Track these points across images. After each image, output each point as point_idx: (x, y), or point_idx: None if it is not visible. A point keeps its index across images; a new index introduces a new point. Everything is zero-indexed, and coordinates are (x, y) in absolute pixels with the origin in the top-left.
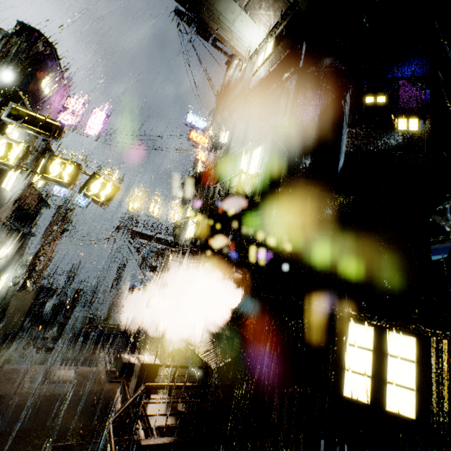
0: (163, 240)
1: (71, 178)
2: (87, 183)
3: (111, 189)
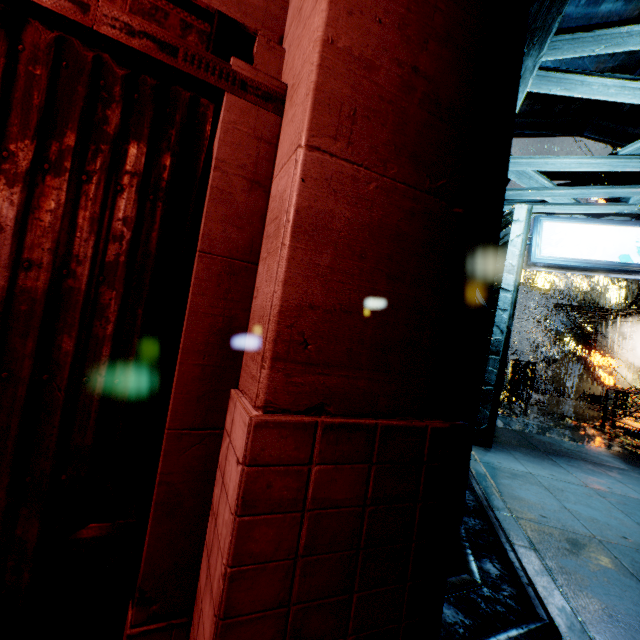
0: (597, 308)
1: (524, 279)
2: (534, 279)
3: (551, 279)
